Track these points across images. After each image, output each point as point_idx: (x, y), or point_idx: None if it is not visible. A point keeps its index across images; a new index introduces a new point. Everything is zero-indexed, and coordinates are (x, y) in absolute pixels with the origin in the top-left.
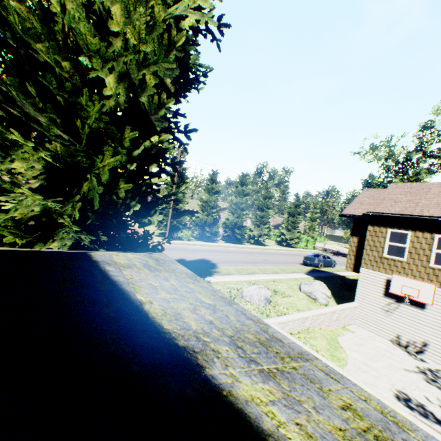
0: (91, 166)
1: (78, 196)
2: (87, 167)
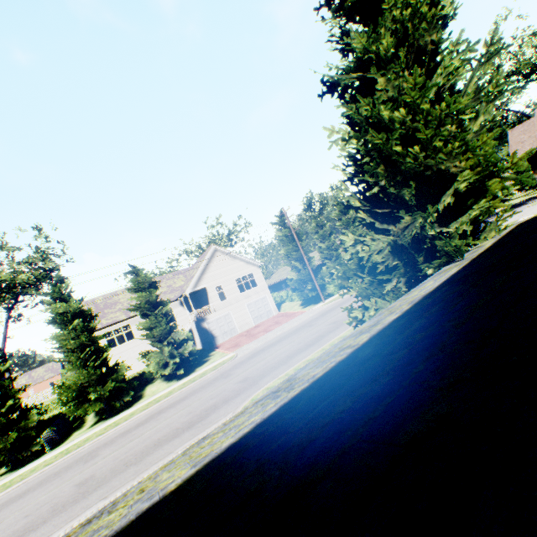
0: (491, 174)
1: (485, 199)
2: (480, 179)
